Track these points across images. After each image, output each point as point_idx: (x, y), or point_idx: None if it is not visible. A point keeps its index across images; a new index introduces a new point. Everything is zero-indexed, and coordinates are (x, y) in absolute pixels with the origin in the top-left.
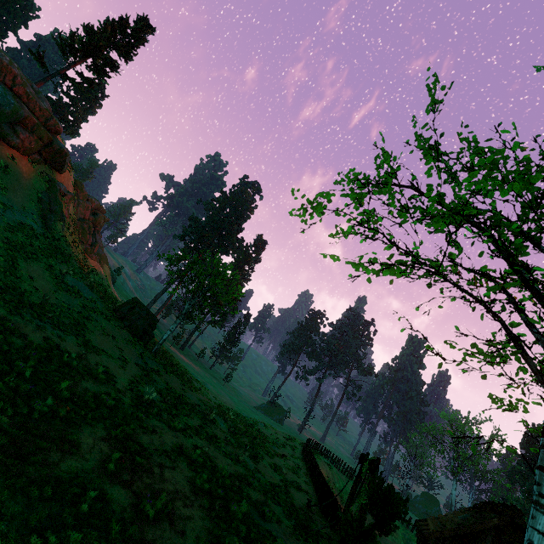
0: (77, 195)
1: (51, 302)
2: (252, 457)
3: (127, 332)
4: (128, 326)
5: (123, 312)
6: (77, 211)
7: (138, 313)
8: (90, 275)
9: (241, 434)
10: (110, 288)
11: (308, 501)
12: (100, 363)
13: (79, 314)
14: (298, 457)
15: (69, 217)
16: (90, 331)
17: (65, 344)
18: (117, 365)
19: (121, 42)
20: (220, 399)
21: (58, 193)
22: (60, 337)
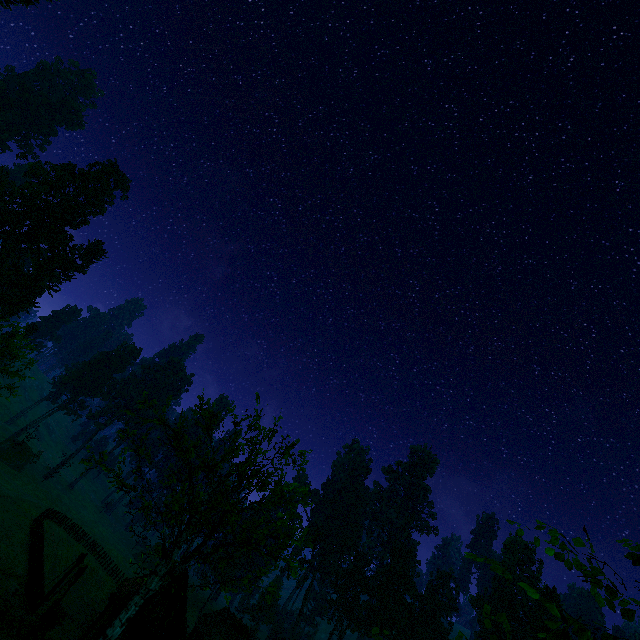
0: None
1: None
2: None
3: None
4: None
5: None
6: None
7: None
8: None
9: None
10: None
11: (16, 592)
12: None
13: None
14: (25, 532)
15: None
16: None
17: None
18: None
19: None
20: None
21: None
22: None
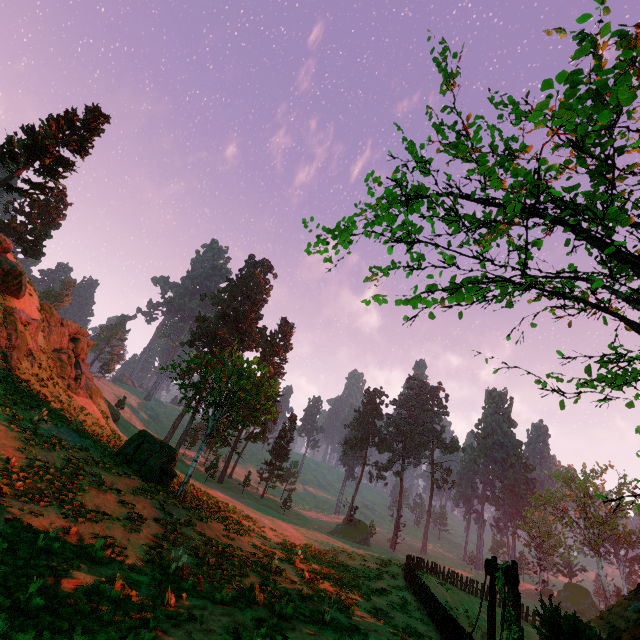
0: (47, 321)
1: (19, 465)
2: (343, 609)
3: (137, 479)
4: (138, 471)
5: (128, 453)
6: (50, 340)
7: (149, 449)
8: (79, 417)
9: (320, 578)
10: (110, 427)
11: None
12: (100, 533)
13: (63, 471)
14: (402, 586)
15: (39, 350)
16: (82, 492)
17: (43, 520)
18: (127, 530)
19: (72, 136)
20: (282, 534)
21: (18, 323)
22: (34, 511)
